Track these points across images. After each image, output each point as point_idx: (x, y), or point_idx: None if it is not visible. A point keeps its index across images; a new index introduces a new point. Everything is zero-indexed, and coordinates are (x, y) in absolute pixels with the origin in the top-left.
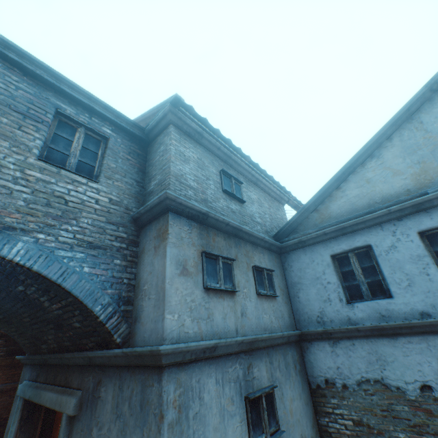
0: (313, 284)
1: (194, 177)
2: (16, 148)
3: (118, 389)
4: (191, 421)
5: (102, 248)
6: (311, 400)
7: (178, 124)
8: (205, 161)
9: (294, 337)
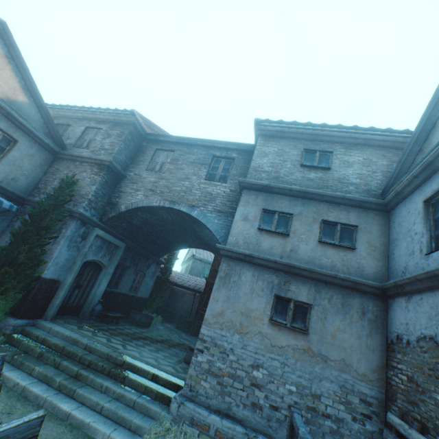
0: (404, 238)
1: (269, 164)
2: (198, 178)
3: None
4: (231, 282)
5: (223, 212)
6: (383, 352)
7: (263, 134)
8: (286, 149)
9: (370, 288)
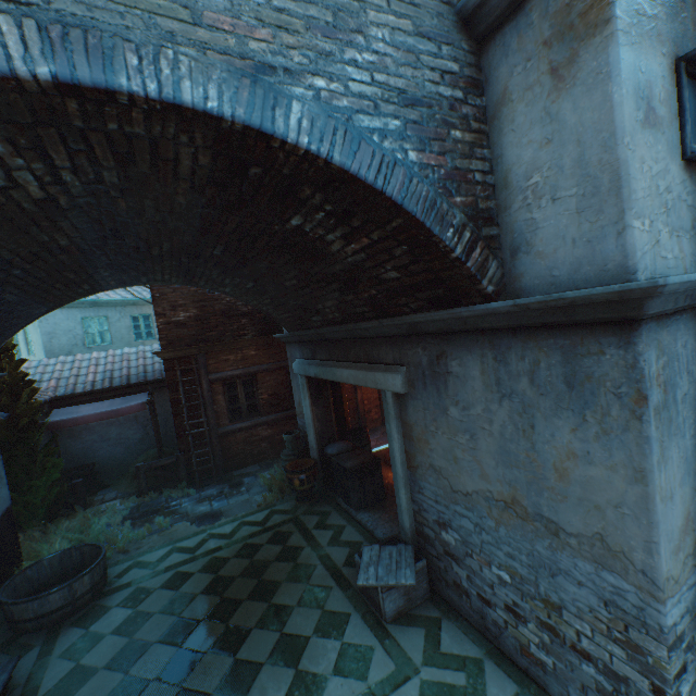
0: None
1: None
2: None
3: (491, 362)
4: (678, 407)
5: (423, 104)
6: None
7: None
8: None
9: None
